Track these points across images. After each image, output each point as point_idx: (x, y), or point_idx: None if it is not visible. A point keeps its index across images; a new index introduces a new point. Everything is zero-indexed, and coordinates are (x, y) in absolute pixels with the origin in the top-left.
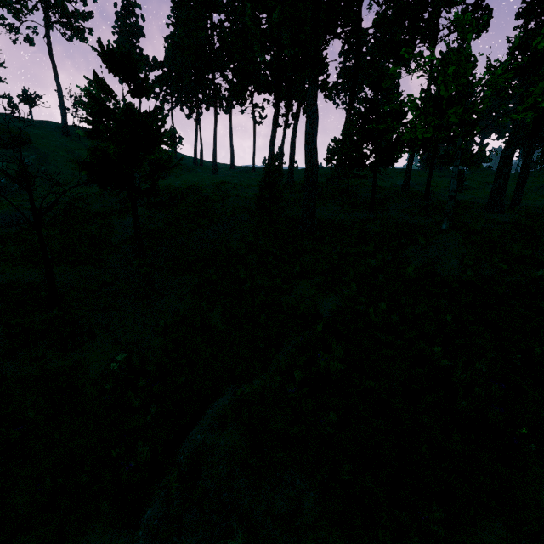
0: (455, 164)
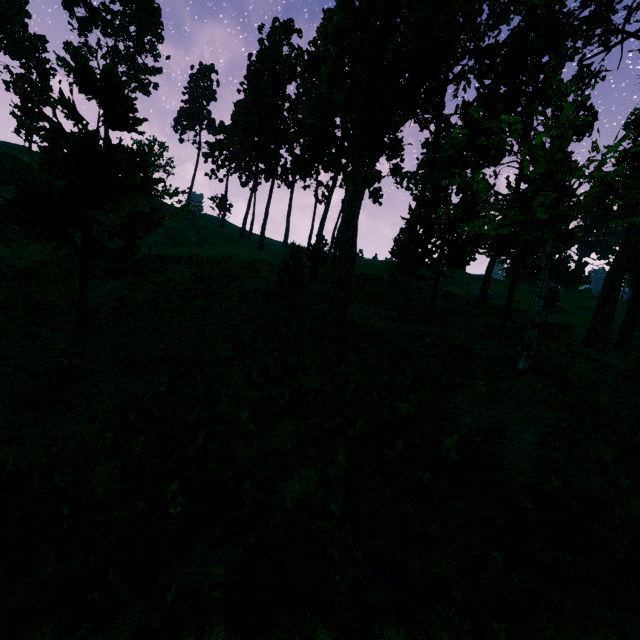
0: (541, 276)
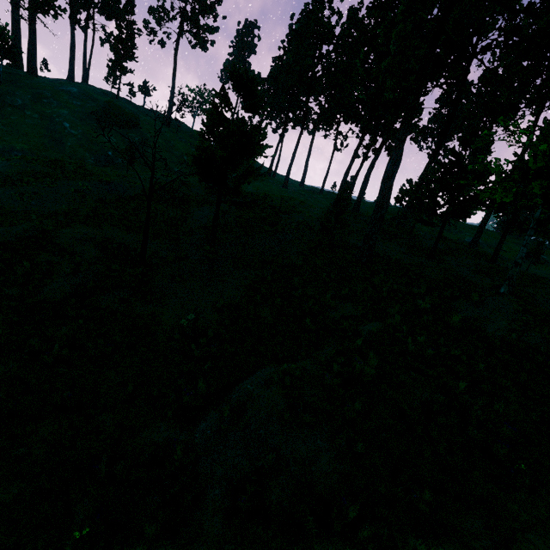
0: (528, 233)
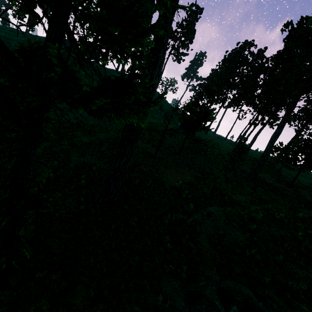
0: None
